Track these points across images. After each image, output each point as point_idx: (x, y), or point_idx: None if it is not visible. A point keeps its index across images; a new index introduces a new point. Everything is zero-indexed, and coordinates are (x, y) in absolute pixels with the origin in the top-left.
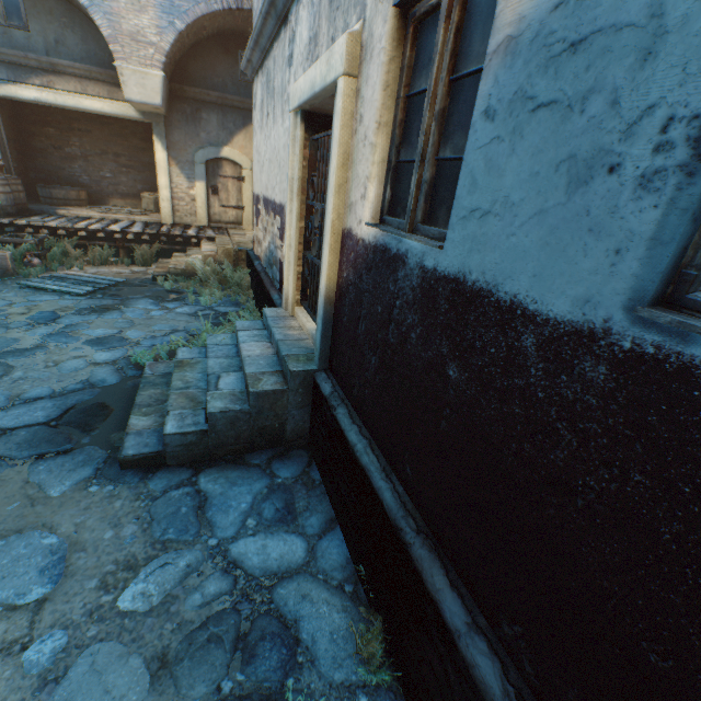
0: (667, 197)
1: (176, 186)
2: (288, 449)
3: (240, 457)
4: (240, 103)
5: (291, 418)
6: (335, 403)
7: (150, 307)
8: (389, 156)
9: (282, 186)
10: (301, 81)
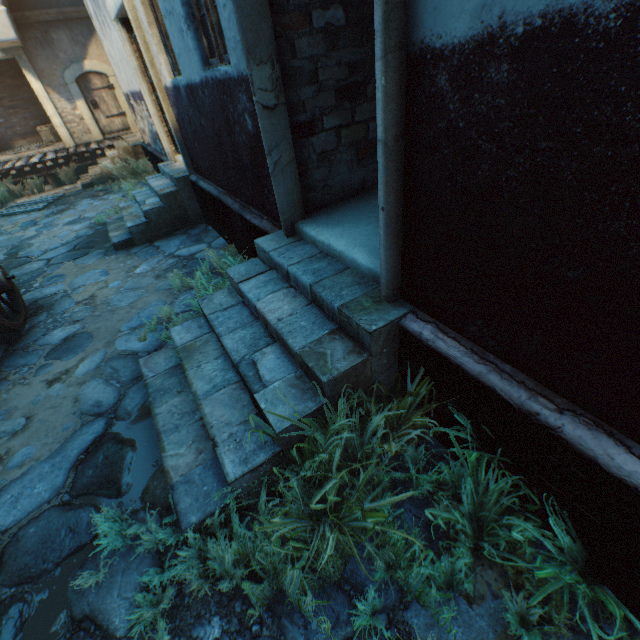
0: (191, 38)
1: (63, 111)
2: (195, 226)
3: (172, 234)
4: (78, 13)
5: (189, 208)
6: (198, 182)
7: (91, 202)
8: (161, 39)
9: (135, 78)
10: (110, 1)
